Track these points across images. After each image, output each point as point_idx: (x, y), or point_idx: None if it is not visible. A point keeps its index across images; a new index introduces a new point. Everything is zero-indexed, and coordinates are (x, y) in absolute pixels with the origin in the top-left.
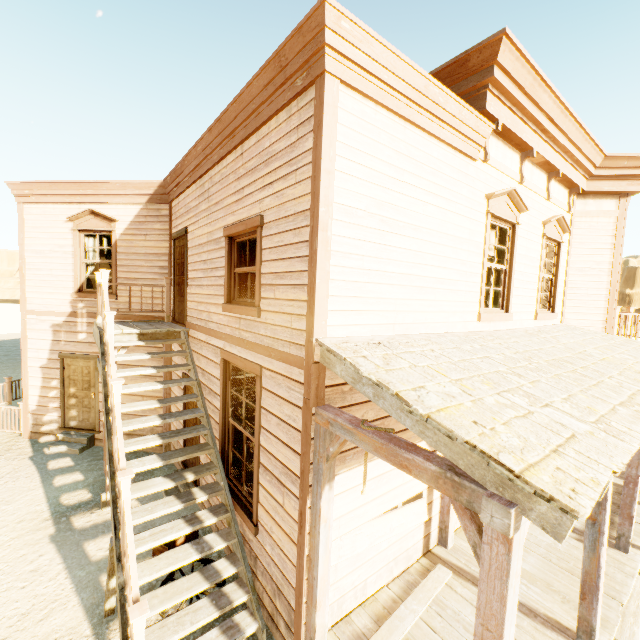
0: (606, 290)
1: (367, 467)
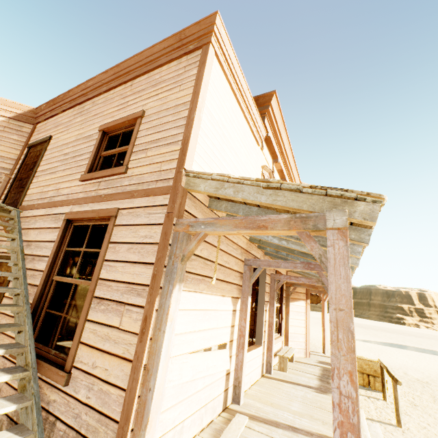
0: None
1: (198, 297)
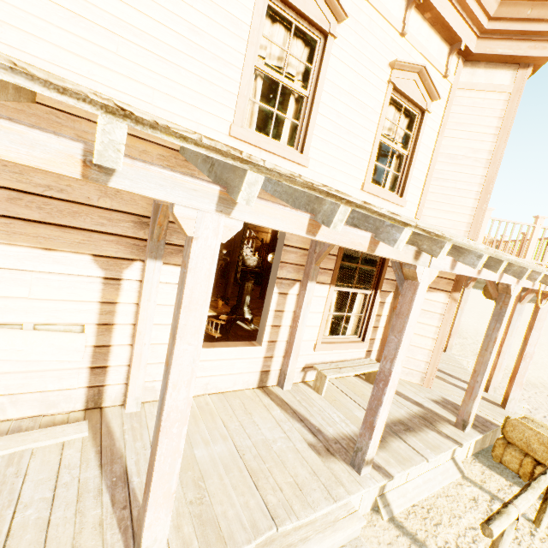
0: (479, 186)
1: None
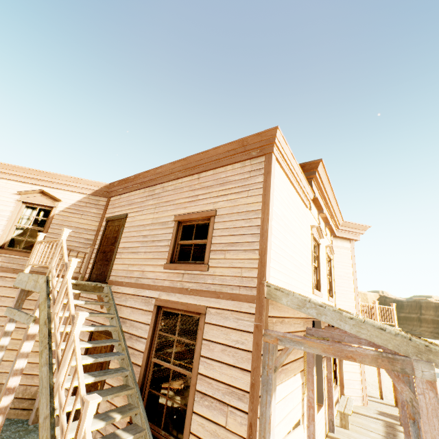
0: (352, 288)
1: (280, 388)
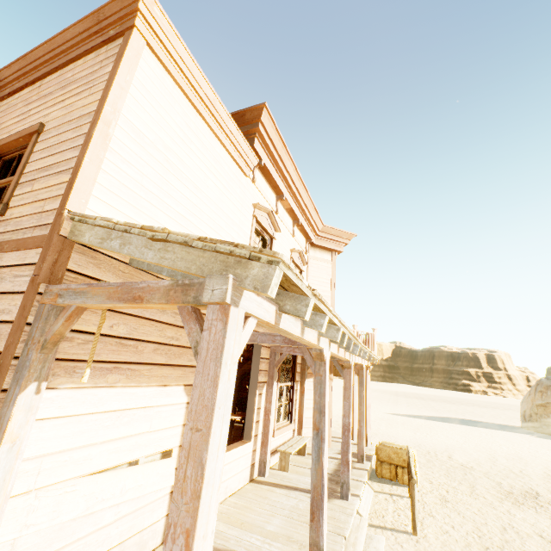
0: None
1: (105, 393)
